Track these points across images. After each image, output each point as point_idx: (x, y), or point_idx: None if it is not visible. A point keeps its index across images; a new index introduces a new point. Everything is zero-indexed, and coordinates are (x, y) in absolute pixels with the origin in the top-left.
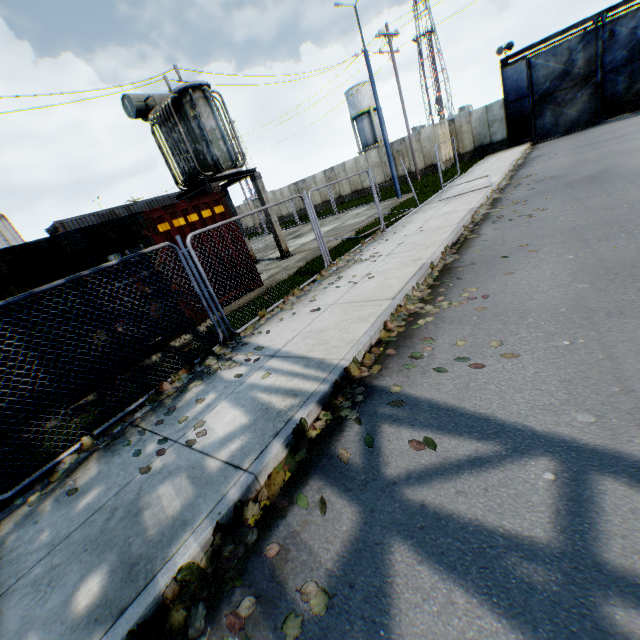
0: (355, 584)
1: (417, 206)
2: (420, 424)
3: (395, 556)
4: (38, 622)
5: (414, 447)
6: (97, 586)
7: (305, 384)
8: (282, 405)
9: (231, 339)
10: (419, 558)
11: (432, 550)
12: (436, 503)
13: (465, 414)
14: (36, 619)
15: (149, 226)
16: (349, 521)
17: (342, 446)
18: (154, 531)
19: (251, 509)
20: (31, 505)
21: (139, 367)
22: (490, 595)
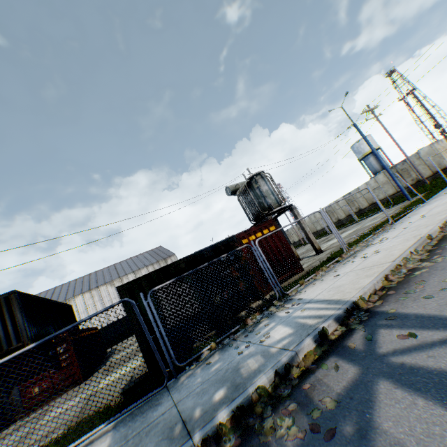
0: (353, 397)
1: (423, 202)
2: (406, 326)
3: (379, 385)
4: (200, 403)
5: (399, 337)
6: (222, 392)
7: (327, 312)
8: (312, 322)
9: (283, 297)
10: (395, 386)
11: (404, 382)
12: (411, 362)
13: (441, 318)
14: (199, 402)
15: (238, 241)
16: (352, 373)
17: (350, 341)
18: (246, 374)
19: (295, 370)
20: (192, 368)
21: (234, 317)
22: (441, 400)
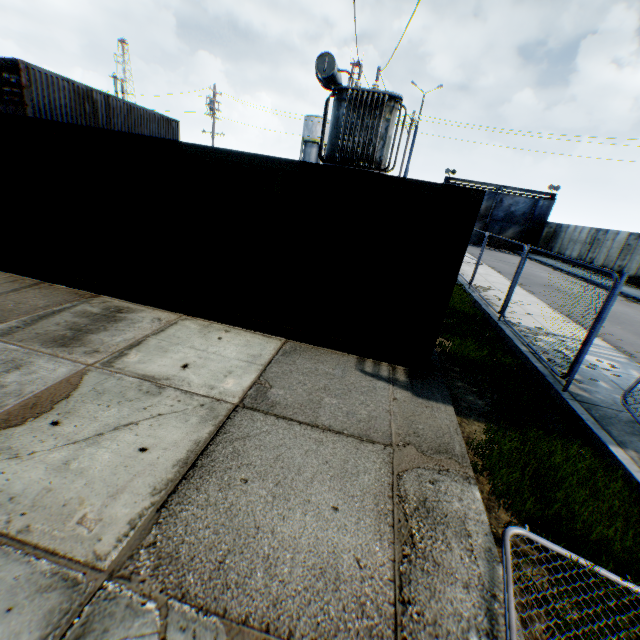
0: None
1: None
2: None
3: None
4: None
5: None
6: None
7: (611, 353)
8: (620, 360)
9: (501, 316)
10: None
11: None
12: None
13: None
14: None
15: None
16: None
17: None
18: None
19: None
20: (580, 383)
21: None
22: None
